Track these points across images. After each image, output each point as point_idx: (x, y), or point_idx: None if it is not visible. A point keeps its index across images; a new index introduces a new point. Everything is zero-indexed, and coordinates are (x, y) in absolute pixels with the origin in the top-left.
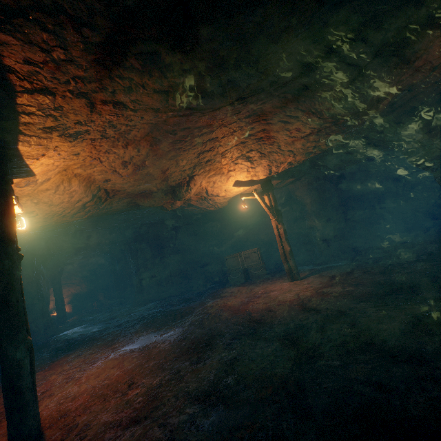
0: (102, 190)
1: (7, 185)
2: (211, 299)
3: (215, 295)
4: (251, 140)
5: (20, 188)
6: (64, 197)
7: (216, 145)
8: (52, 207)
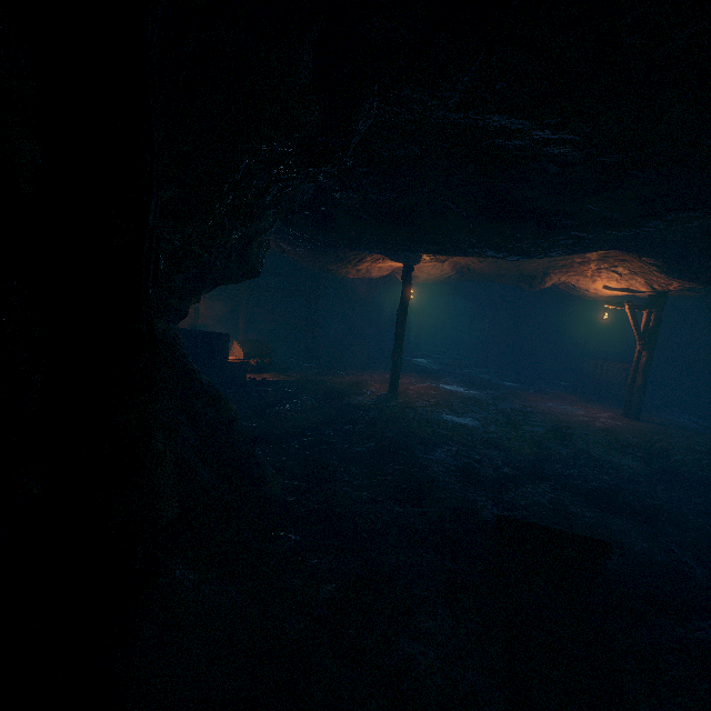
0: (465, 267)
1: (410, 285)
2: (534, 391)
3: (541, 390)
4: (611, 260)
5: (415, 265)
6: (437, 271)
7: (569, 257)
8: (429, 275)
